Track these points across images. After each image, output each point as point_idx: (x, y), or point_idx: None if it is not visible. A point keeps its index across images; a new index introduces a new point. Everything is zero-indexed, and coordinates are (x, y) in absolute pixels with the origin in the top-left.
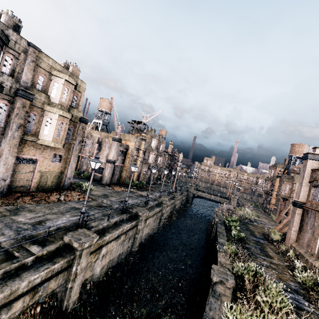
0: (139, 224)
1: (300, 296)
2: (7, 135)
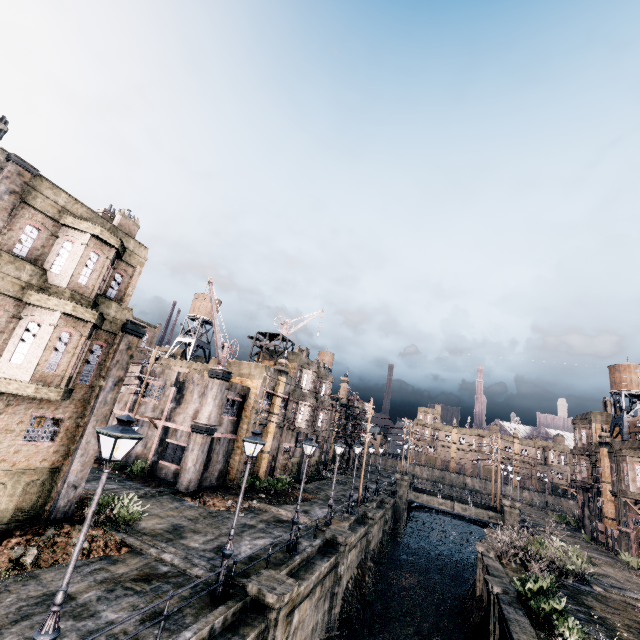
0: (267, 637)
1: None
2: None
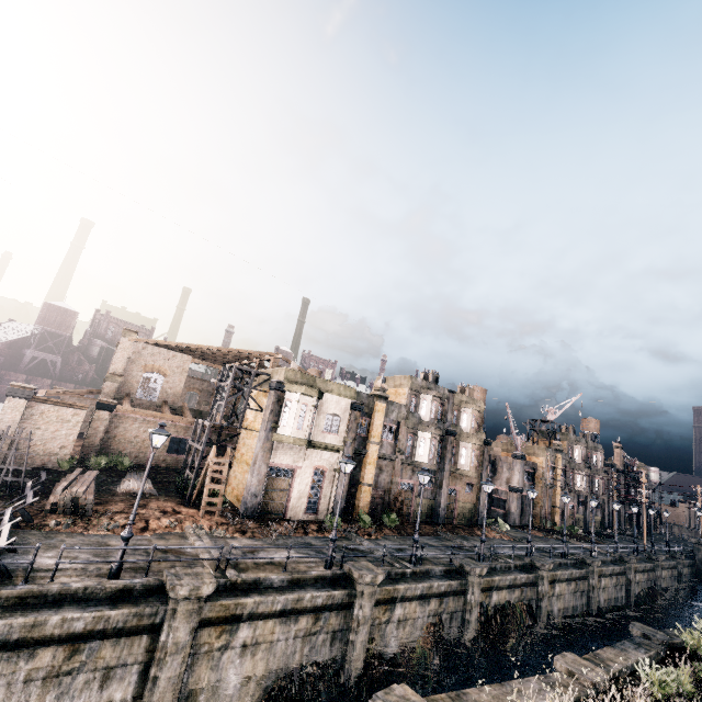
0: (590, 576)
1: None
2: (444, 469)
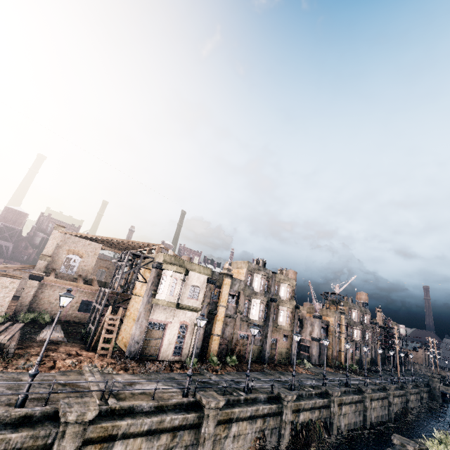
0: (364, 400)
1: None
2: (268, 325)
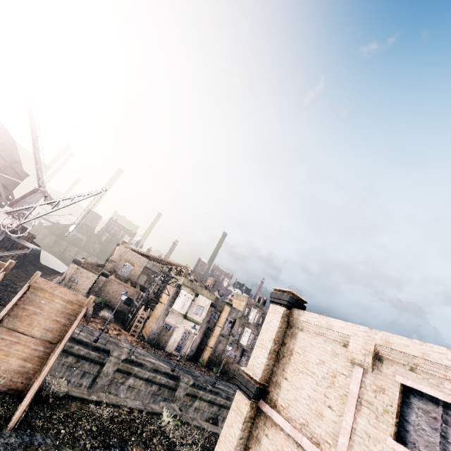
0: None
1: None
2: None
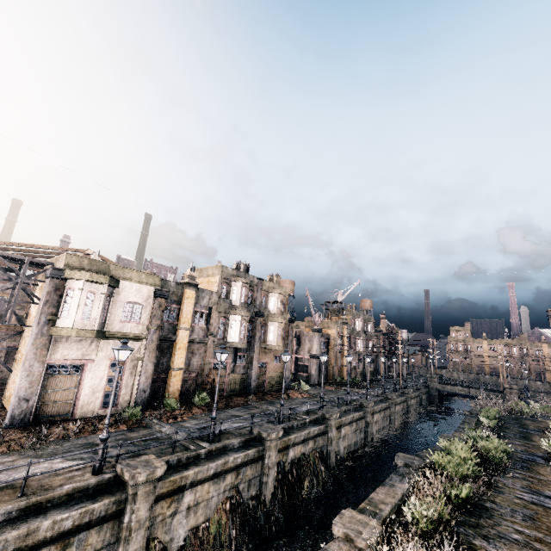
0: (366, 415)
1: (541, 458)
2: (254, 346)
